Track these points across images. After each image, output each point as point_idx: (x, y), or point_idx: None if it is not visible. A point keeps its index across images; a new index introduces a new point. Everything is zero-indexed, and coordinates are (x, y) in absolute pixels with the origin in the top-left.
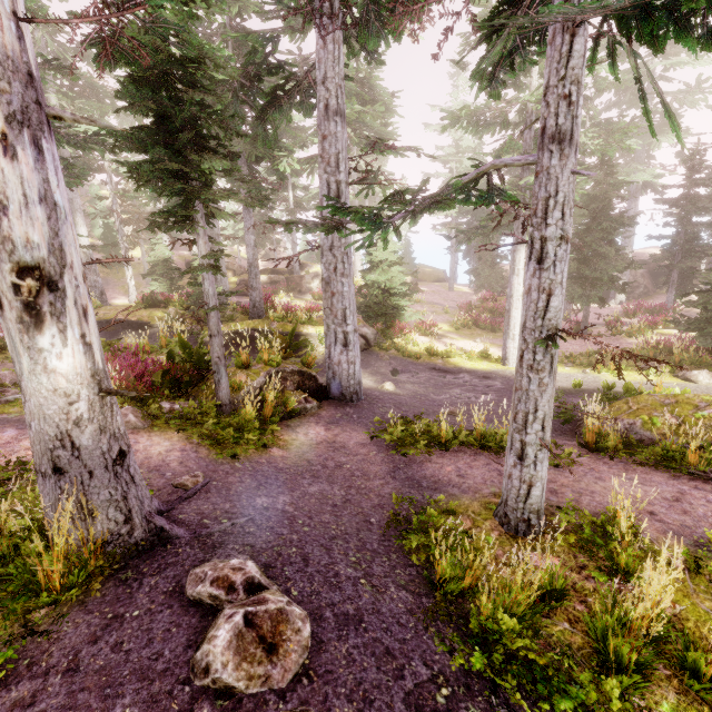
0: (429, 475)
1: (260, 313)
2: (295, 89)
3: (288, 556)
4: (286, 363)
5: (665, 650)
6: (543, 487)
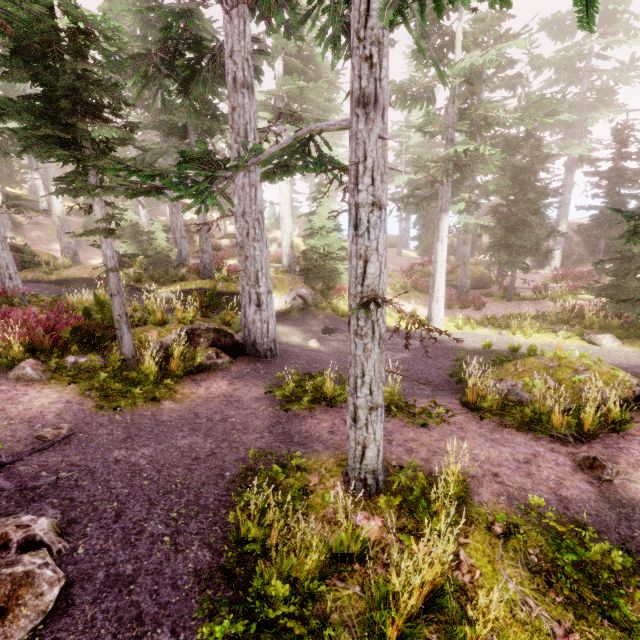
0: (304, 430)
1: (211, 274)
2: (209, 63)
3: (103, 511)
4: (204, 321)
5: (447, 619)
6: (379, 449)
